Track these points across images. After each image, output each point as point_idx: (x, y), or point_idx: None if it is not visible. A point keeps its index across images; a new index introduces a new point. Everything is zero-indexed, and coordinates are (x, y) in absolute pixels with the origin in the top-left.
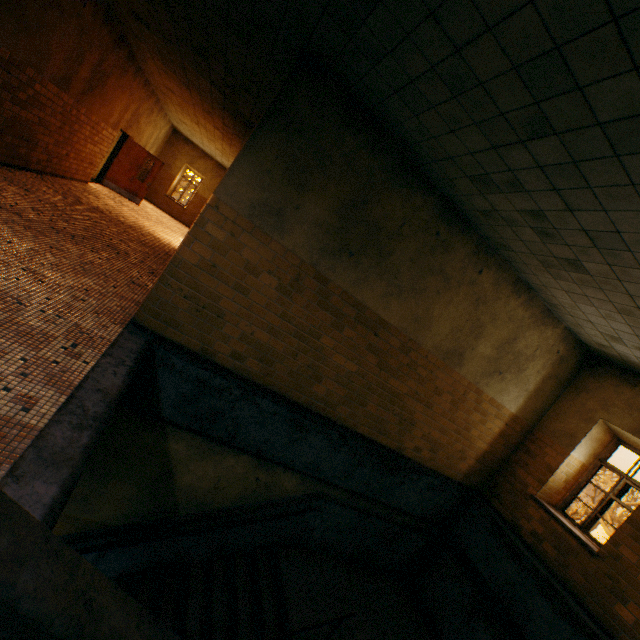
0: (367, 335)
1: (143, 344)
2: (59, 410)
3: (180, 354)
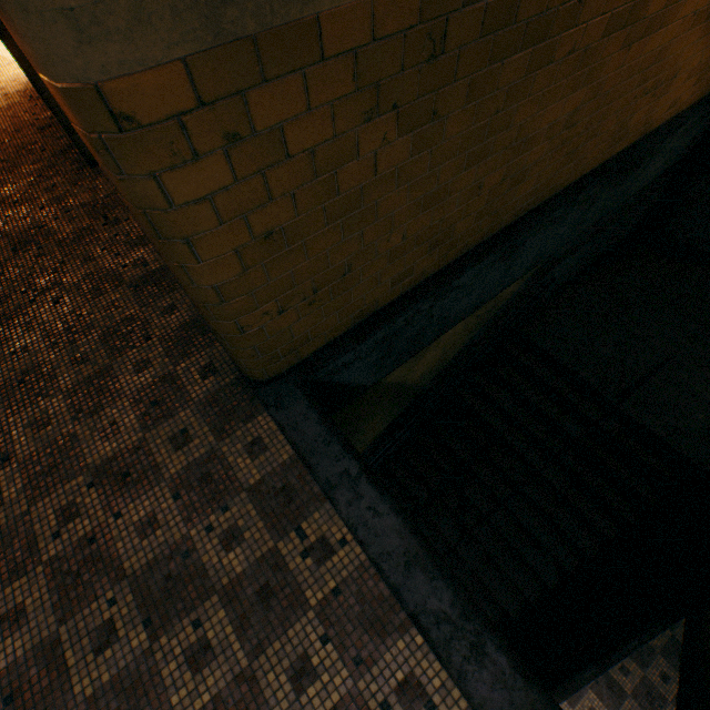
0: (605, 4)
1: (310, 406)
2: (439, 658)
3: (341, 353)
